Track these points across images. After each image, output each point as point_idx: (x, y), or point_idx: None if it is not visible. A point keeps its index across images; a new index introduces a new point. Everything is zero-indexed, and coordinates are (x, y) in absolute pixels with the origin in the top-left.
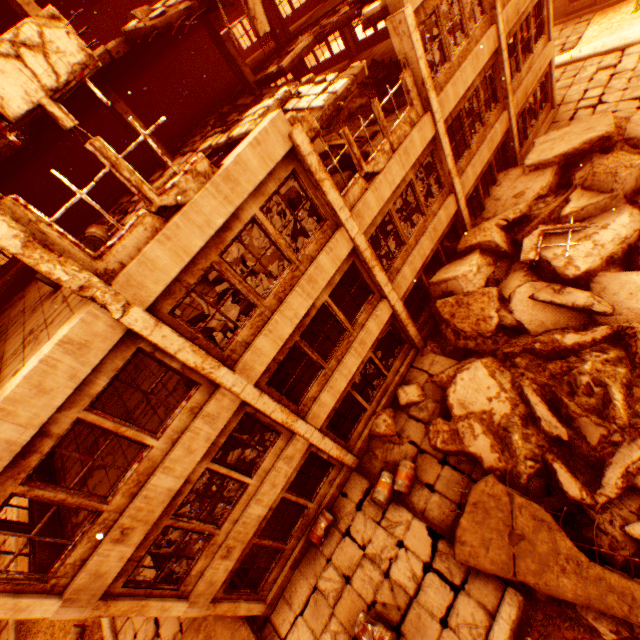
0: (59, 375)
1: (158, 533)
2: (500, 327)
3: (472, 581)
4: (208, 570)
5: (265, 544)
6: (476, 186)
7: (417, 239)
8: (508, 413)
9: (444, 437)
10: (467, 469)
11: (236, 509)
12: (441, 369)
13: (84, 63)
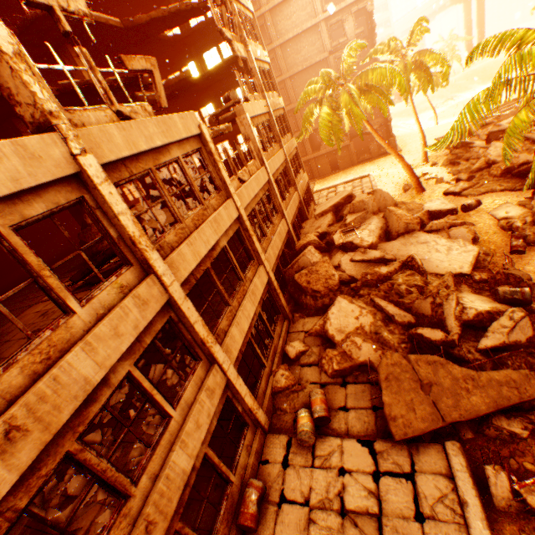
0: (0, 169)
1: (54, 465)
2: (341, 284)
3: (418, 459)
4: None
5: None
6: (293, 224)
7: (272, 236)
8: (373, 321)
9: (338, 359)
10: (365, 378)
11: (157, 455)
12: (313, 324)
13: (86, 14)
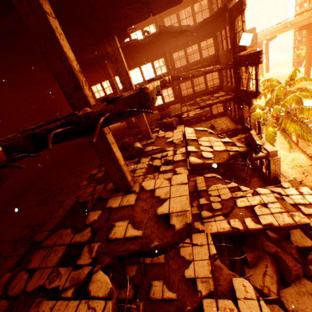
0: None
1: None
2: None
3: None
4: None
5: None
6: None
7: None
8: None
9: None
10: None
11: None
12: None
13: None
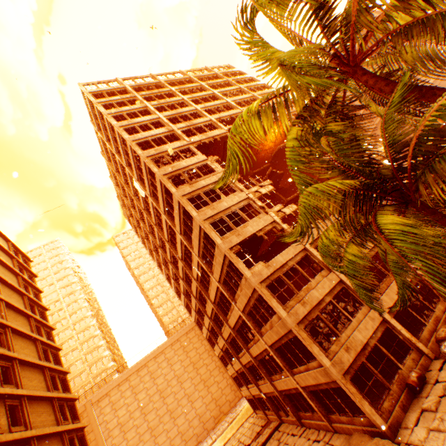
0: (290, 252)
1: (314, 315)
2: None
3: None
4: (338, 352)
5: (371, 369)
6: None
7: None
8: None
9: None
10: None
11: (347, 329)
12: None
13: (296, 208)
